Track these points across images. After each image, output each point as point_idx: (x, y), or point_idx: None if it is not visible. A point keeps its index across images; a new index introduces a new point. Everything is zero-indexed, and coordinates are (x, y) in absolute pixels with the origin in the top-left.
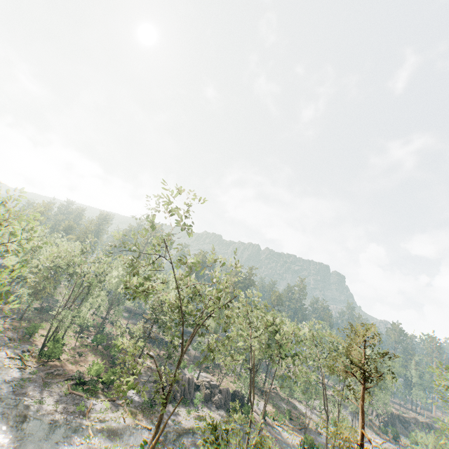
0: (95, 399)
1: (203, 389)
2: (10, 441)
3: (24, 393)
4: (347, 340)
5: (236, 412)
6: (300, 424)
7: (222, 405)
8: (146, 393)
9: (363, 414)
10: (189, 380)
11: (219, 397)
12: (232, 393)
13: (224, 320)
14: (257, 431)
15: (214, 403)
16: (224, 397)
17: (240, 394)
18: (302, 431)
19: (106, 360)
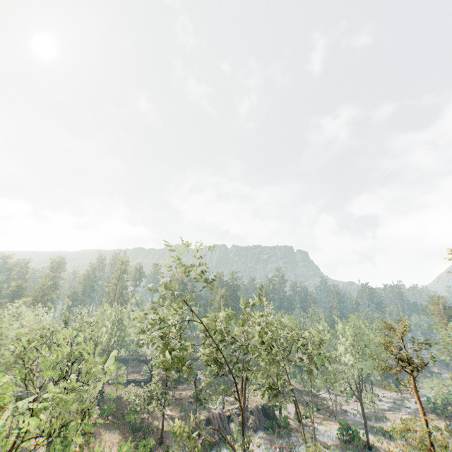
0: None
1: (235, 417)
2: None
3: None
4: (387, 340)
5: (273, 426)
6: (327, 410)
7: (258, 425)
8: (184, 450)
9: (419, 402)
10: (220, 415)
11: (252, 419)
12: (262, 409)
13: (268, 357)
14: (299, 438)
15: (250, 428)
16: (257, 416)
17: (269, 406)
18: (331, 417)
19: (124, 431)
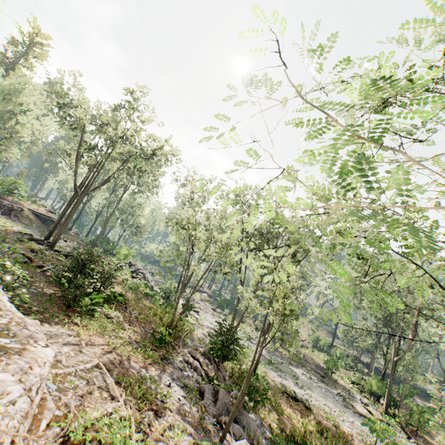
0: None
1: None
2: None
3: None
4: None
5: None
6: None
7: None
8: None
9: None
10: None
11: None
12: None
13: None
14: None
15: None
16: None
17: None
18: None
19: None
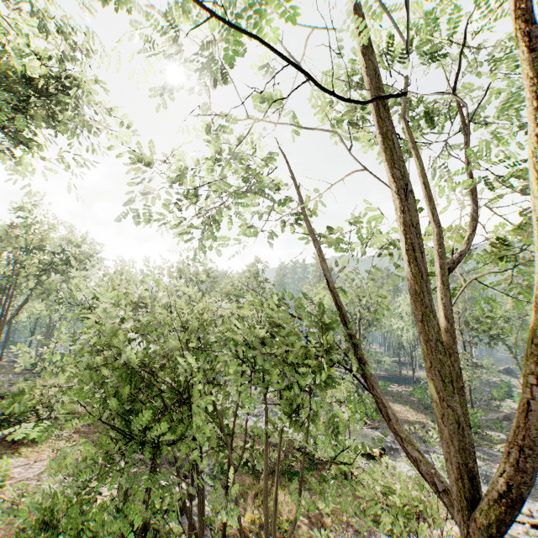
0: (492, 447)
1: None
2: (532, 503)
3: (426, 451)
4: None
5: None
6: None
7: None
8: None
9: None
10: None
11: None
12: None
13: None
14: None
15: None
16: None
17: None
18: None
19: (414, 407)
